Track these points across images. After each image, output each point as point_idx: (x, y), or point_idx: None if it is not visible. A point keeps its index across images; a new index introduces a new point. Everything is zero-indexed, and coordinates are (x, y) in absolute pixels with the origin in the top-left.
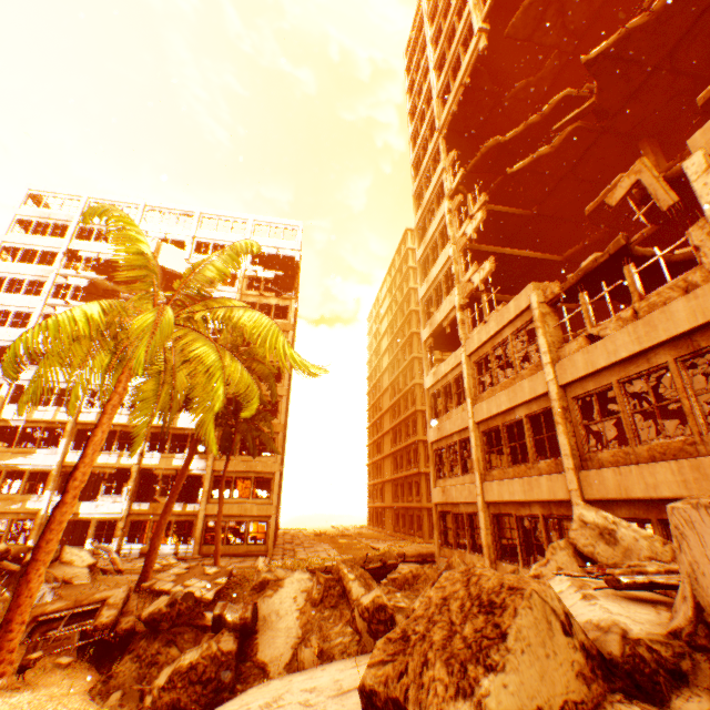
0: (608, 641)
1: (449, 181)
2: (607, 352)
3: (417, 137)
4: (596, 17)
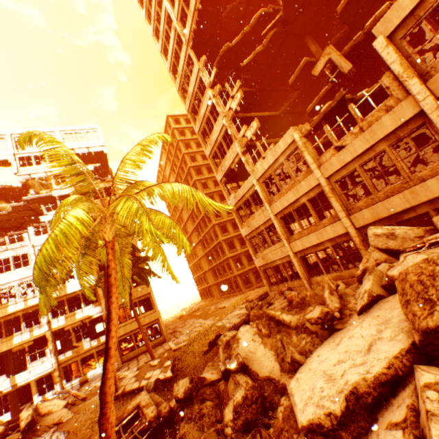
0: None
1: (207, 77)
2: (350, 152)
3: (166, 50)
4: None
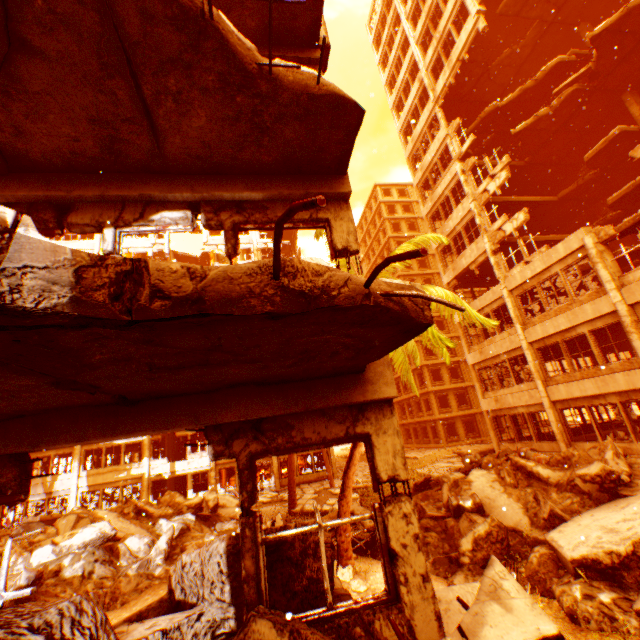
0: None
1: (457, 145)
2: None
3: (401, 105)
4: None
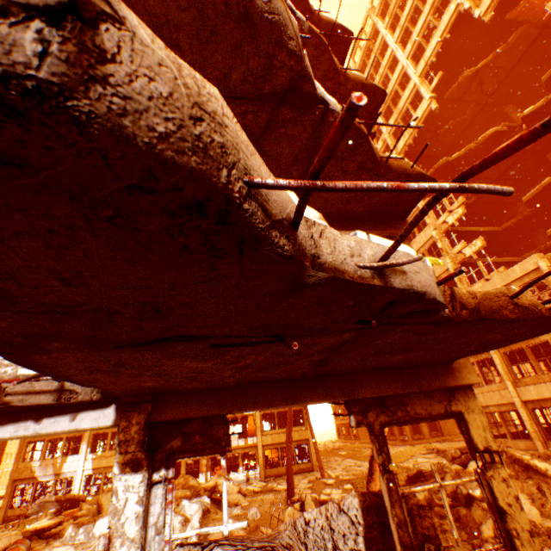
0: None
1: None
2: None
3: None
4: (501, 84)
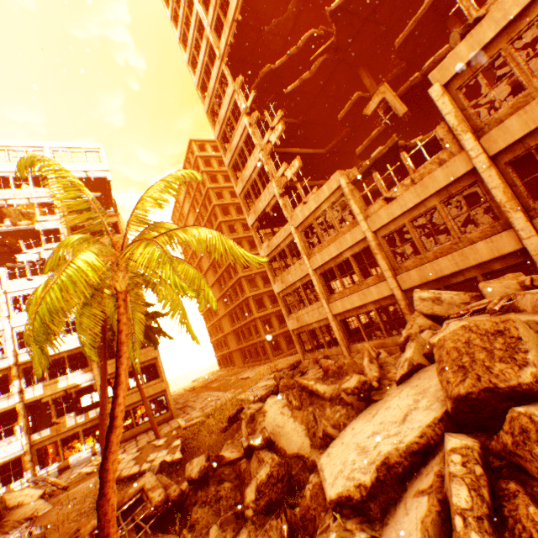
0: (532, 327)
1: (243, 101)
2: (400, 206)
3: (195, 62)
4: None
